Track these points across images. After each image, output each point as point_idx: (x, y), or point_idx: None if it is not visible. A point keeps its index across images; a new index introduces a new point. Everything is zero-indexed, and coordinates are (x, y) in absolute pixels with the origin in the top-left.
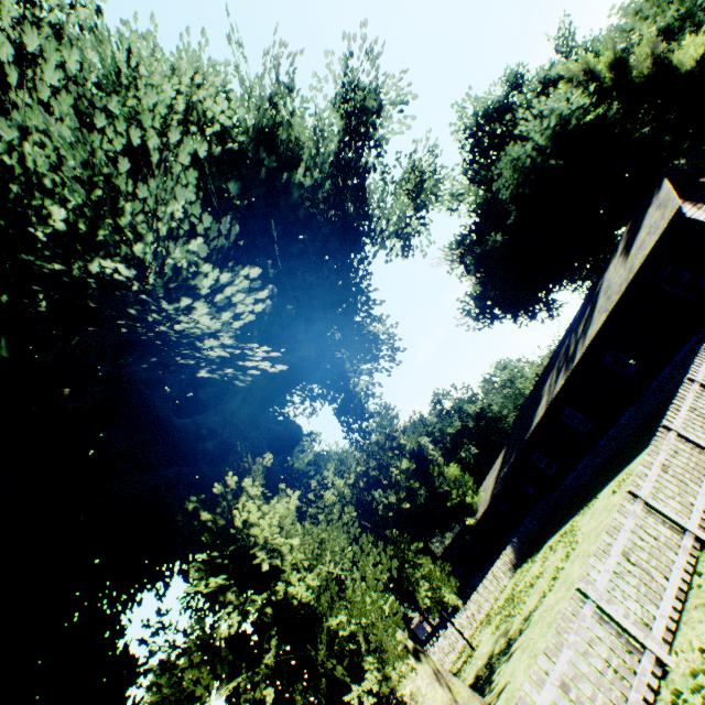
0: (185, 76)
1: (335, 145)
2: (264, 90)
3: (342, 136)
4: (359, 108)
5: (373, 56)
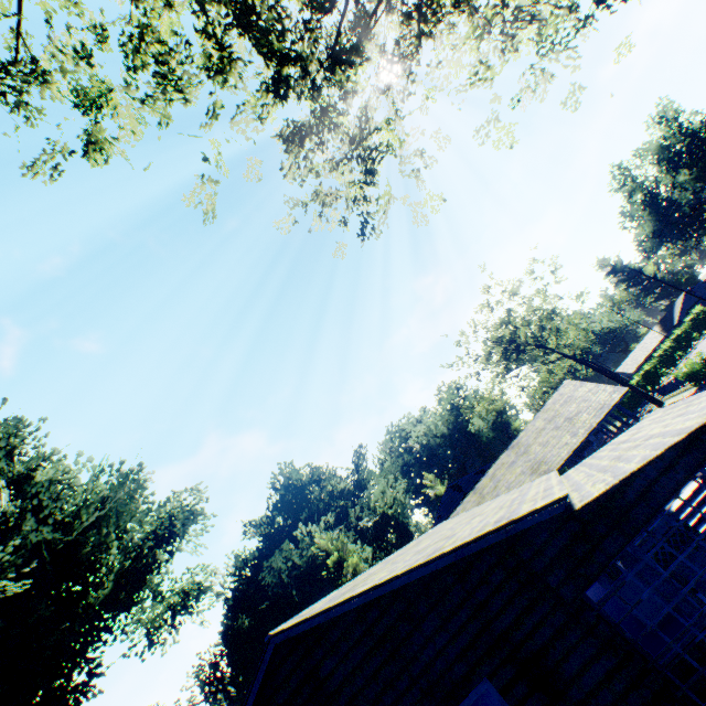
0: (40, 479)
1: (142, 535)
2: (96, 514)
3: (151, 531)
4: (168, 532)
5: (201, 492)
